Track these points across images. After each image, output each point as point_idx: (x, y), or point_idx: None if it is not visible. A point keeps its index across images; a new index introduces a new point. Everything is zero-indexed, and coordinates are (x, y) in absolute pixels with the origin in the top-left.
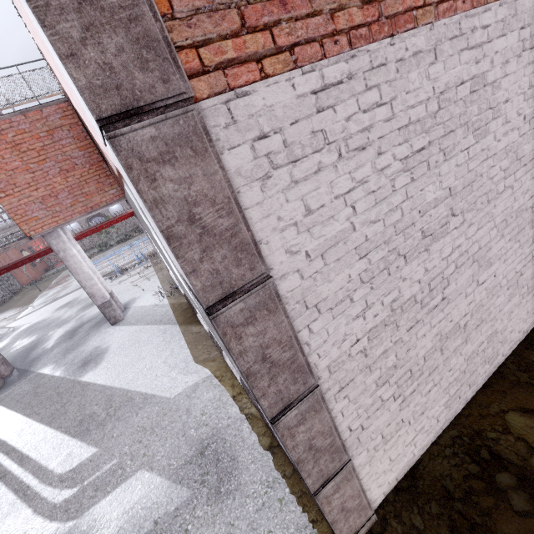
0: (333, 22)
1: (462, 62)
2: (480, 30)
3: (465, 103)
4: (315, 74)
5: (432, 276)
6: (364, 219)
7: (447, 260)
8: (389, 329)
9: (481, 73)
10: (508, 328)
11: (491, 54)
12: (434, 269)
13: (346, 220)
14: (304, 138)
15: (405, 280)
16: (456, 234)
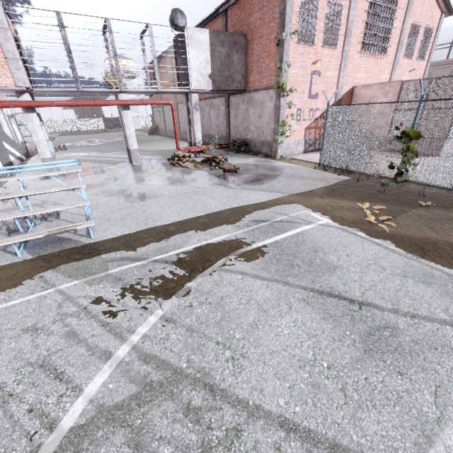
0: None
1: None
2: None
3: None
4: None
5: None
6: None
7: None
8: None
9: None
10: None
11: None
12: None
13: None
14: None
15: None
16: None
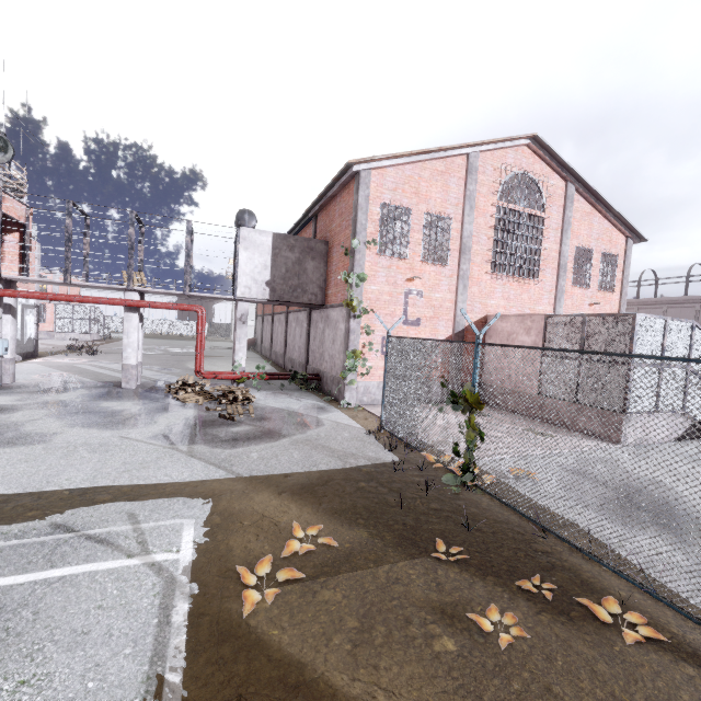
0: None
1: None
2: None
3: None
4: None
5: None
6: None
7: None
8: None
9: None
10: None
11: None
12: None
13: None
14: None
15: None
16: None
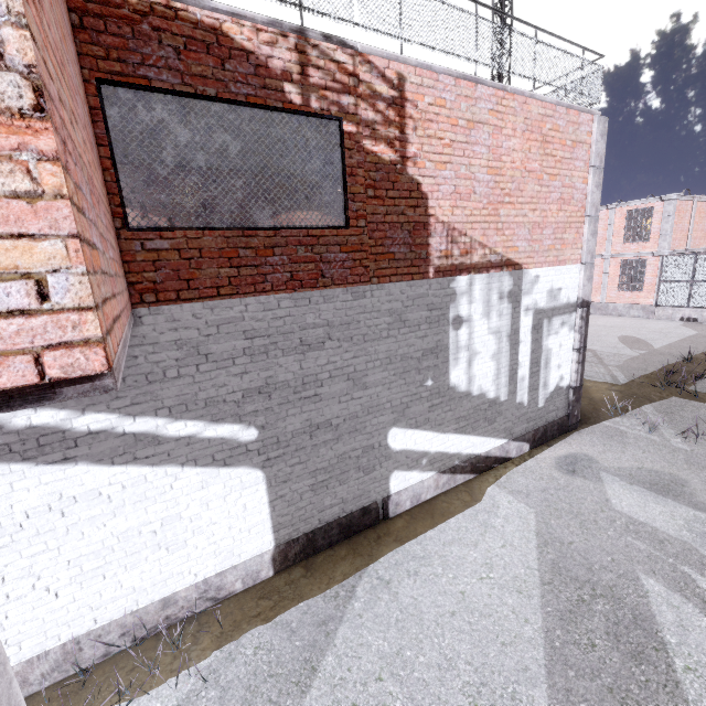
0: None
1: None
2: None
3: None
4: None
5: None
6: None
7: None
8: None
9: None
10: None
11: None
12: None
13: None
14: None
15: None
16: None
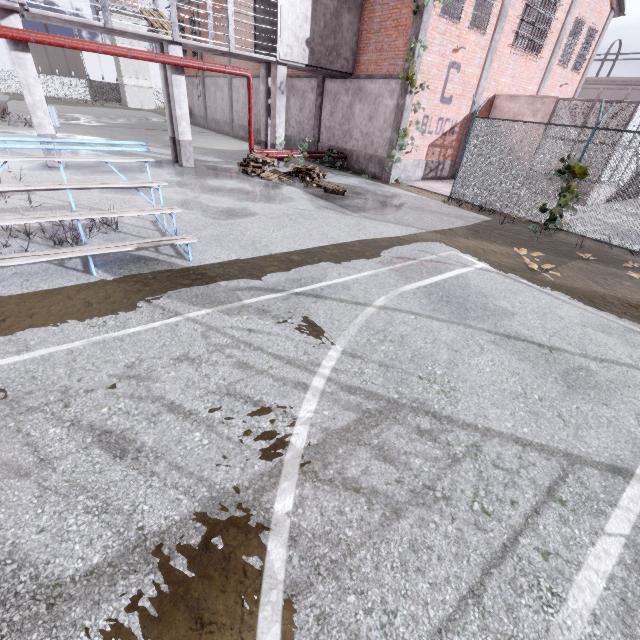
0: None
1: None
2: None
3: None
4: None
5: None
6: None
7: None
8: None
9: None
10: None
11: None
12: None
13: None
14: None
15: None
16: None
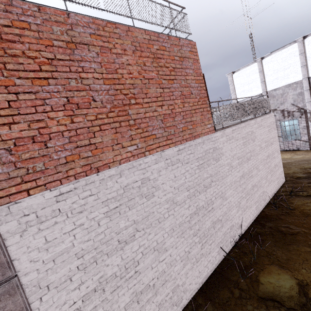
0: (67, 173)
1: (136, 175)
2: (143, 164)
3: (139, 187)
4: (57, 190)
5: (127, 261)
6: (81, 240)
7: (136, 252)
8: (98, 293)
9: (146, 176)
10: (187, 282)
11: (151, 170)
12: (128, 258)
13: (70, 242)
14: (48, 213)
15: (108, 265)
16: (141, 239)
